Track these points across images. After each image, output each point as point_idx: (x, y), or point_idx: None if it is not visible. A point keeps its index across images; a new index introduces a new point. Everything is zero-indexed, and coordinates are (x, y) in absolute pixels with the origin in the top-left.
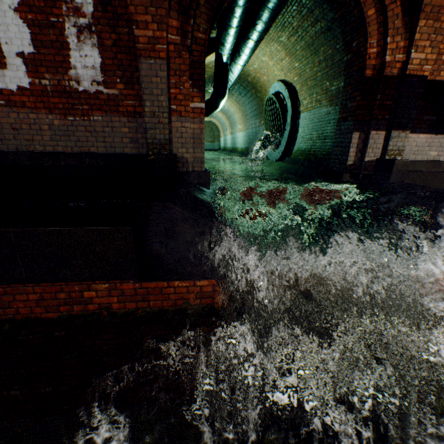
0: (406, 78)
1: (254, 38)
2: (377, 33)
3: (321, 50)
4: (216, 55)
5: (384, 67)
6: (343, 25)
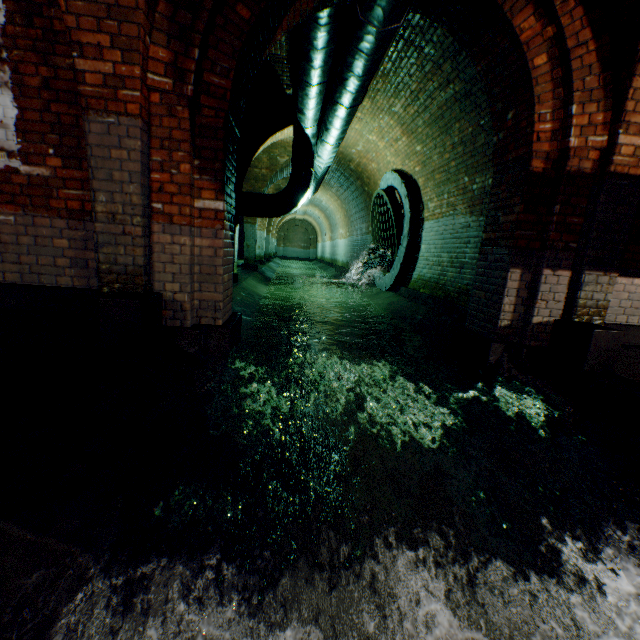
0: (609, 177)
1: (345, 102)
2: (551, 97)
3: (456, 128)
4: (294, 127)
5: (567, 157)
6: (489, 83)
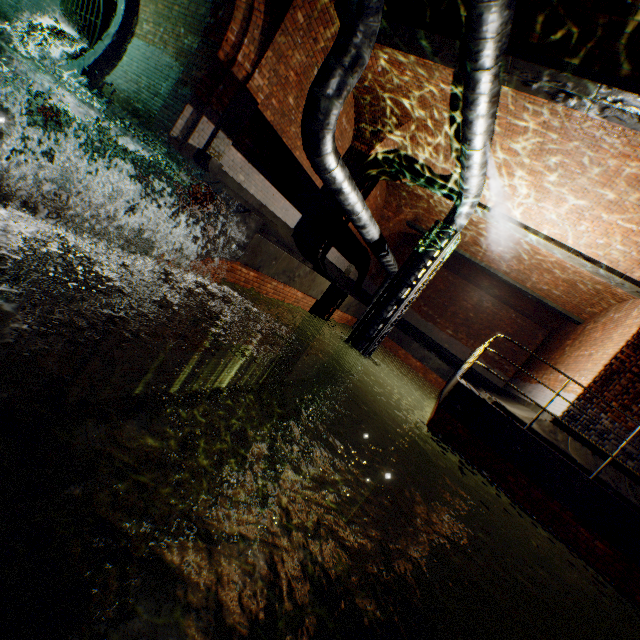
0: (246, 91)
1: None
2: (241, 25)
3: None
4: None
5: (235, 64)
6: None
